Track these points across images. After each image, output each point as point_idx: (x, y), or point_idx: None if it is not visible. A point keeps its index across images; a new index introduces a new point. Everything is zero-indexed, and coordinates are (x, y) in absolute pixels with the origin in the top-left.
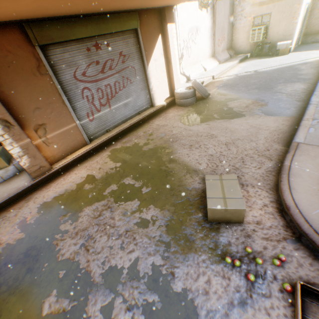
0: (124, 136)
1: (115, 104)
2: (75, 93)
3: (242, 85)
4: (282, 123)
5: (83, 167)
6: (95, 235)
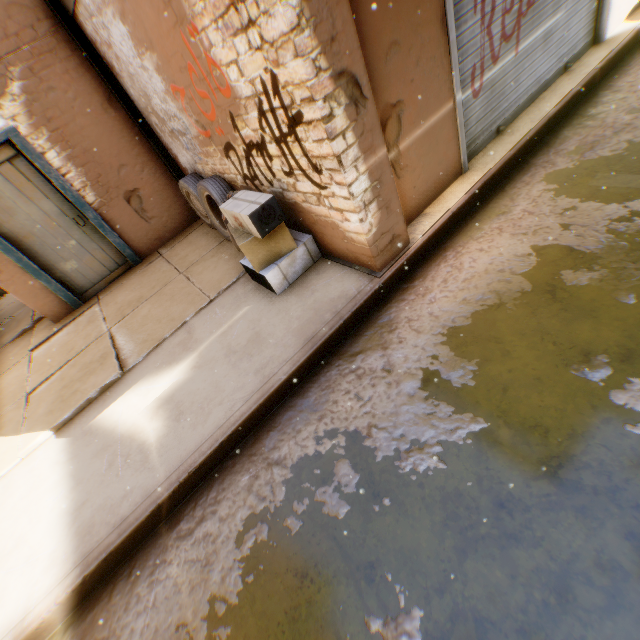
0: (554, 138)
1: (527, 37)
2: None
3: None
4: None
5: (489, 231)
6: None
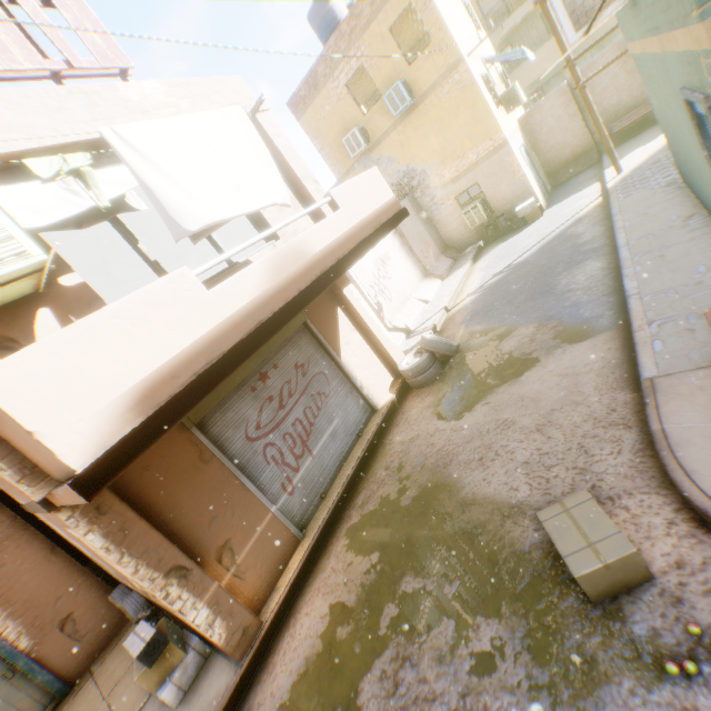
0: (355, 492)
1: (317, 444)
2: (255, 463)
3: (503, 303)
4: (607, 348)
5: (313, 592)
6: None
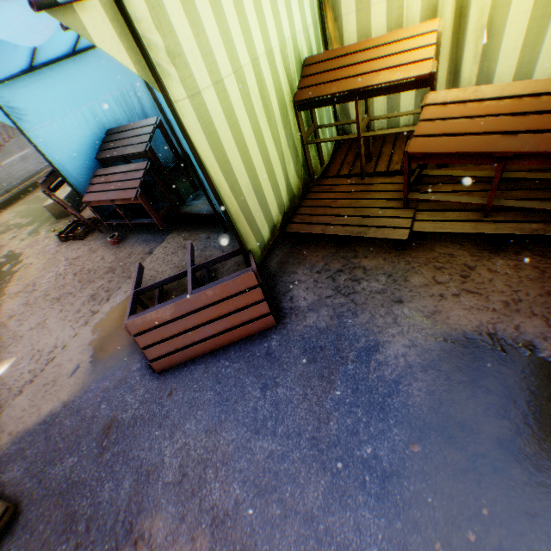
0: (32, 193)
1: (7, 160)
2: None
3: None
4: None
5: None
6: None
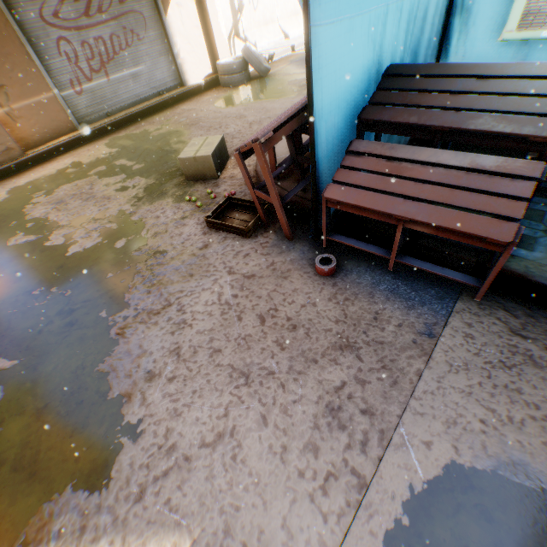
0: (134, 124)
1: (116, 74)
2: (47, 46)
3: None
4: None
5: (70, 156)
6: (71, 201)
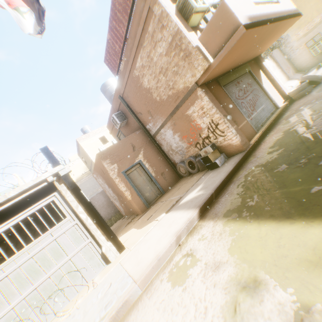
0: (277, 122)
1: (257, 110)
2: (239, 106)
3: None
4: None
5: (269, 136)
6: None
